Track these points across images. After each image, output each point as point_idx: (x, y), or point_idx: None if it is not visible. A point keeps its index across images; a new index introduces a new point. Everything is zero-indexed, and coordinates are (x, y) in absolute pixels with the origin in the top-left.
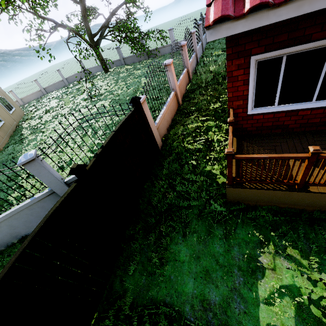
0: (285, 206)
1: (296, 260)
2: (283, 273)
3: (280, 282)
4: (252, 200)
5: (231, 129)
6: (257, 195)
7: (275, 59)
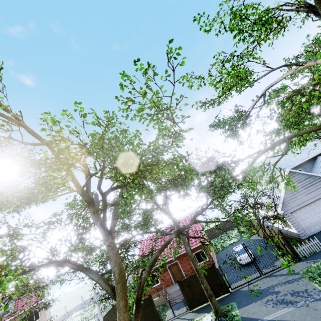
0: None
1: None
2: None
3: None
4: None
5: None
6: None
7: None
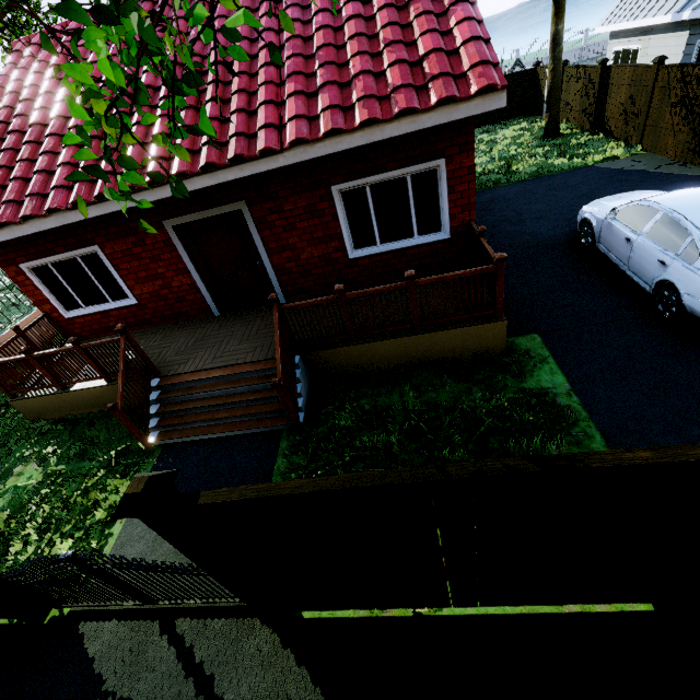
0: (77, 412)
1: (48, 461)
2: (25, 475)
3: (14, 484)
4: (47, 413)
5: (12, 337)
6: (43, 405)
7: (45, 267)
